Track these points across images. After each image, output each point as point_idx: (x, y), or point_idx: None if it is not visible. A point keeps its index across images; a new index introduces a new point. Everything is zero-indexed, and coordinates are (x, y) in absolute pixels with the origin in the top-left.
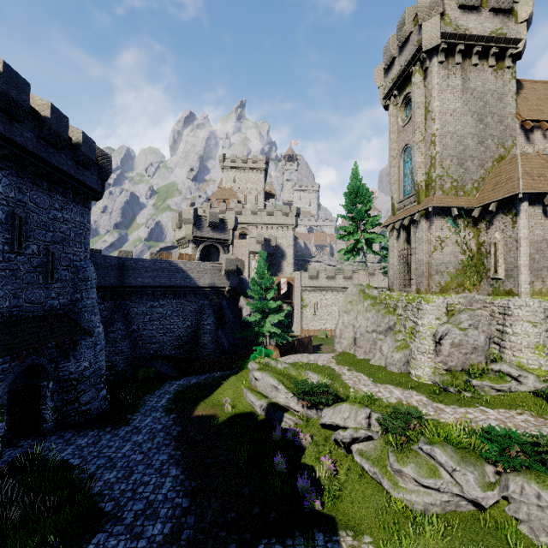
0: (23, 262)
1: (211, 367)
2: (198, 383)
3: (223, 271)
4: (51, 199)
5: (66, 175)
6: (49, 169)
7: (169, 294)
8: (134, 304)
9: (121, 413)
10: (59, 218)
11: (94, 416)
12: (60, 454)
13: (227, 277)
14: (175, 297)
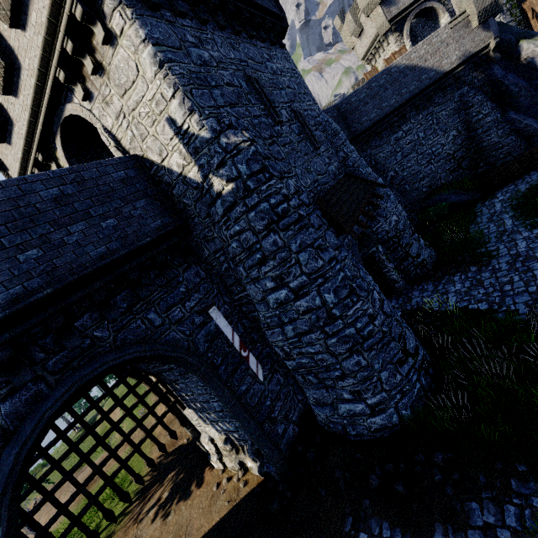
0: (288, 133)
1: (531, 163)
2: (536, 185)
3: (475, 20)
4: (256, 49)
5: (248, 6)
6: (232, 1)
7: (409, 112)
8: (376, 150)
9: (464, 252)
10: (276, 71)
11: (432, 265)
12: (446, 304)
13: (483, 28)
14: (418, 111)
